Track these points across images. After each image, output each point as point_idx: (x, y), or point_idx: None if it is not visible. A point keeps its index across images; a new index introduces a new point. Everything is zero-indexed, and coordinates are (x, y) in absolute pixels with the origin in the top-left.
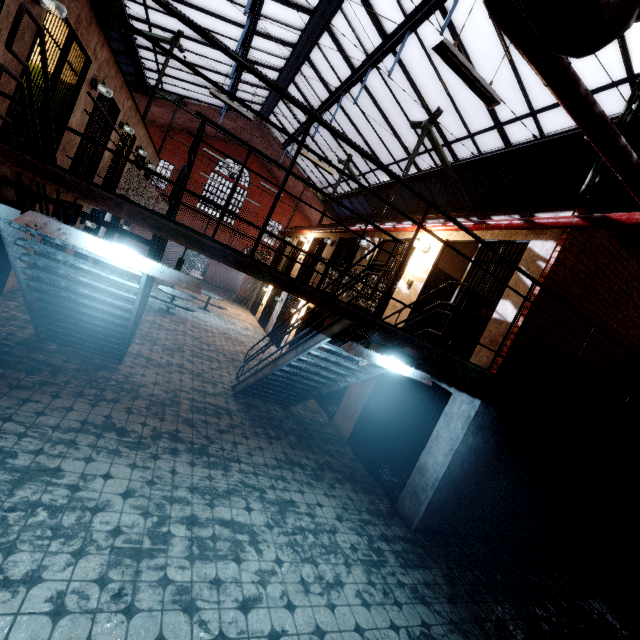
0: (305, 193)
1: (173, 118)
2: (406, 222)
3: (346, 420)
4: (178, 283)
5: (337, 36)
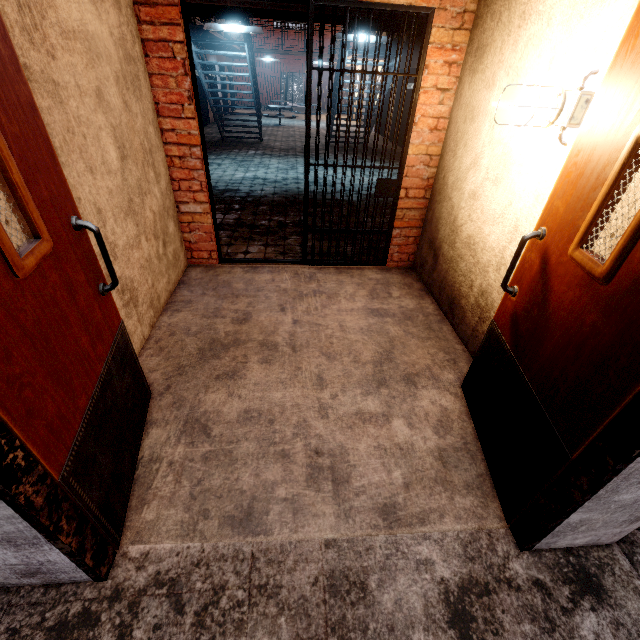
0: None
1: None
2: None
3: None
4: (254, 32)
5: None
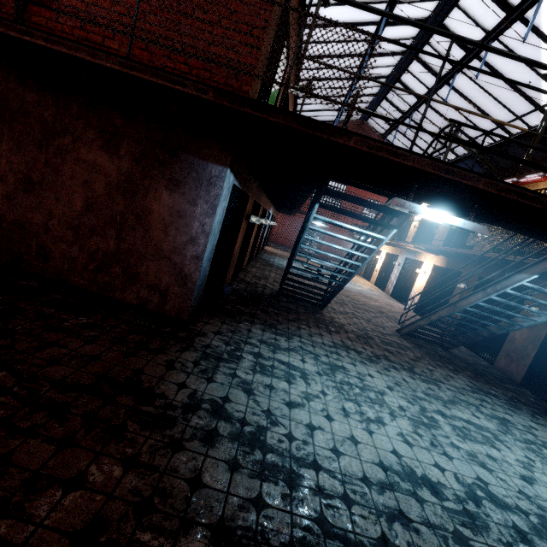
0: None
1: None
2: None
3: (514, 364)
4: (474, 230)
5: (451, 29)
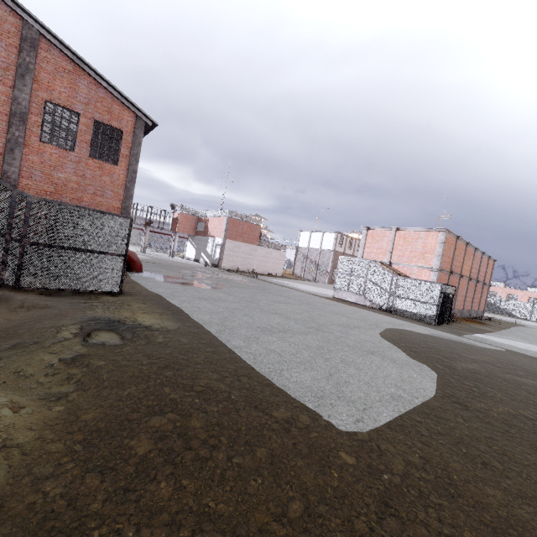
0: None
1: None
2: None
3: None
4: None
5: None
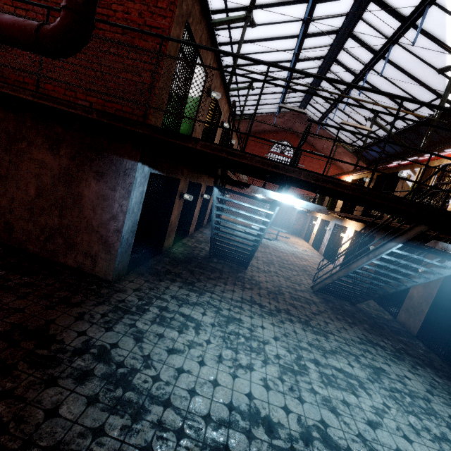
0: (336, 150)
1: (247, 128)
2: (449, 149)
3: (411, 318)
4: (315, 210)
5: (359, 37)
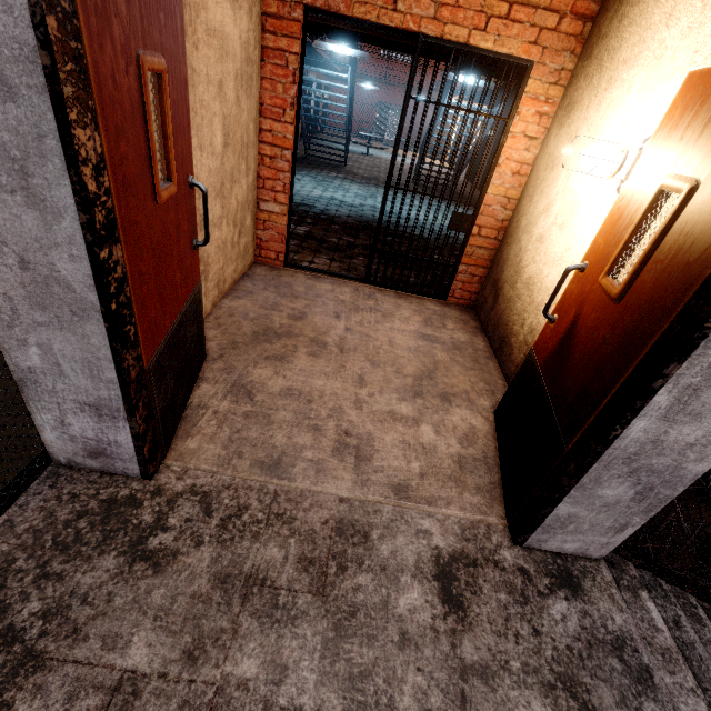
0: None
1: None
2: None
3: None
4: (361, 56)
5: None
